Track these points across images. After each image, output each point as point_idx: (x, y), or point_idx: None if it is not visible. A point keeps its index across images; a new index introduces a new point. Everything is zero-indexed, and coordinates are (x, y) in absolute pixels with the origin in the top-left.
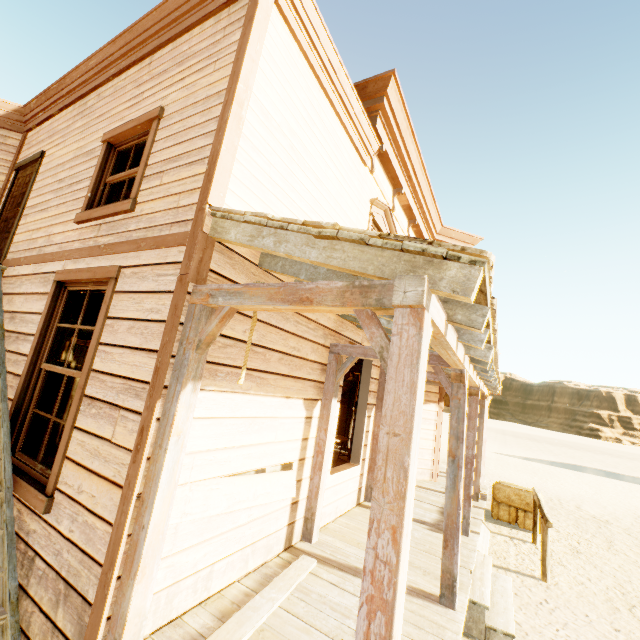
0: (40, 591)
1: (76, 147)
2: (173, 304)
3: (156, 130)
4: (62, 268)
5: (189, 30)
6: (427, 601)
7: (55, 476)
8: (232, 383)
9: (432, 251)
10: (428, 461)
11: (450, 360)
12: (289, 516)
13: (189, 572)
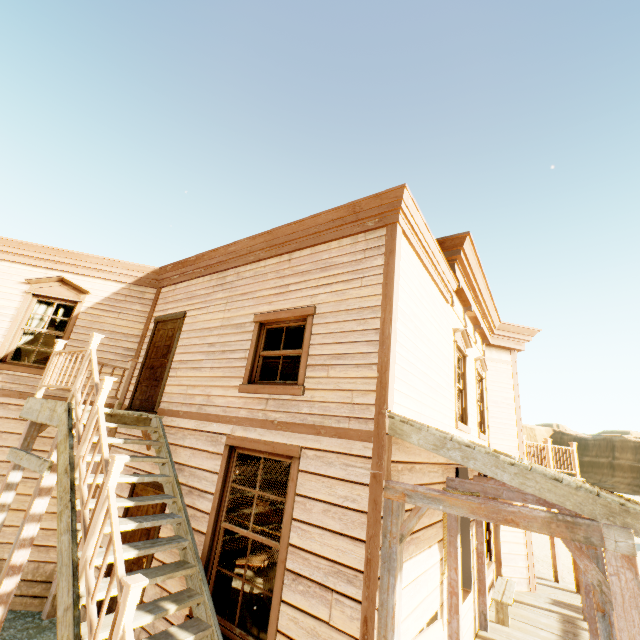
0: None
1: (222, 316)
2: (371, 498)
3: (312, 325)
4: (231, 432)
5: (326, 242)
6: None
7: None
8: (404, 552)
9: (630, 507)
10: (522, 568)
11: None
12: None
13: None
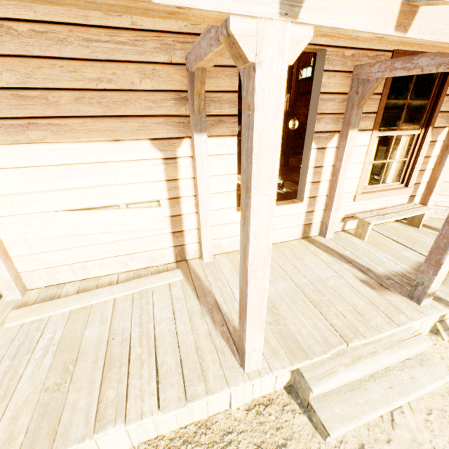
0: None
1: None
2: None
3: None
4: None
5: None
6: (229, 348)
7: None
8: (12, 135)
9: None
10: None
11: (71, 2)
12: (173, 241)
13: (60, 264)
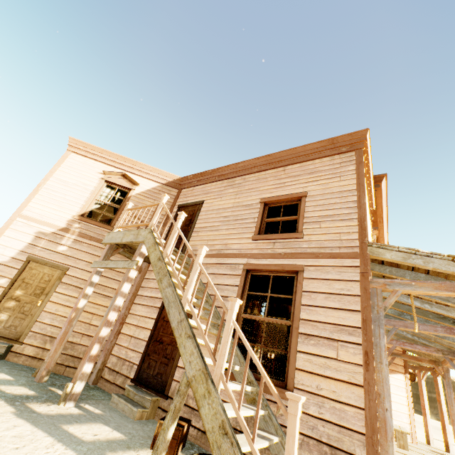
0: (304, 453)
1: (233, 201)
2: (362, 287)
3: (305, 201)
4: (246, 262)
5: (311, 160)
6: None
7: (293, 379)
8: None
9: None
10: (406, 424)
11: None
12: None
13: None
